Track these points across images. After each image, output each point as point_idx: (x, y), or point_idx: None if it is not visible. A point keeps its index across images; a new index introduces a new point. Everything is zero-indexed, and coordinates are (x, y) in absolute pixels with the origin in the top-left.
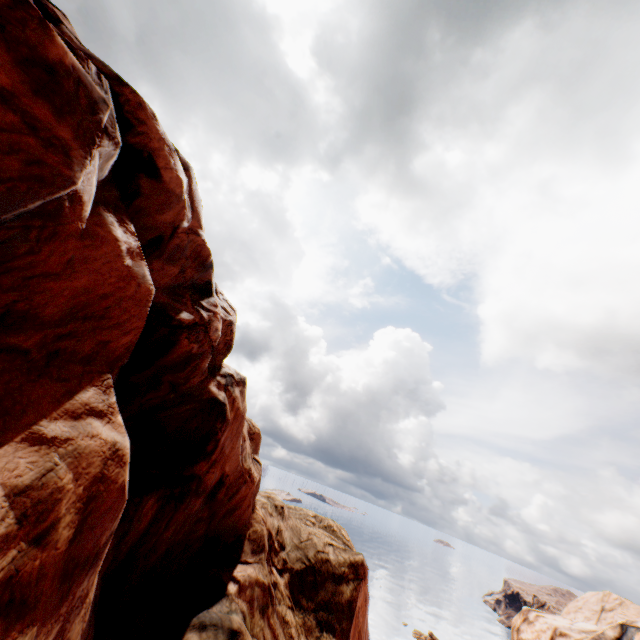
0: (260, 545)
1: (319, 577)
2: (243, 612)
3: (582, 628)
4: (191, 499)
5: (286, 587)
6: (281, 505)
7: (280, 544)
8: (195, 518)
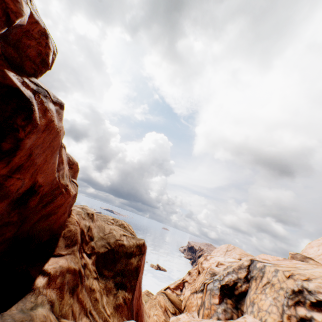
0: (73, 240)
1: (117, 256)
2: (51, 301)
3: (229, 261)
4: None
5: (93, 265)
6: (92, 213)
7: (90, 237)
8: None
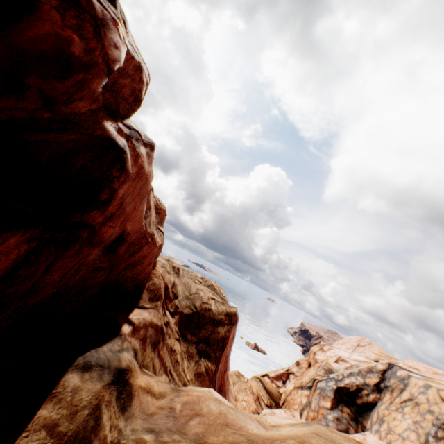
0: (157, 295)
1: (202, 320)
2: (135, 349)
3: (356, 359)
4: (82, 248)
5: (176, 325)
6: (178, 267)
7: (174, 294)
8: (93, 267)
